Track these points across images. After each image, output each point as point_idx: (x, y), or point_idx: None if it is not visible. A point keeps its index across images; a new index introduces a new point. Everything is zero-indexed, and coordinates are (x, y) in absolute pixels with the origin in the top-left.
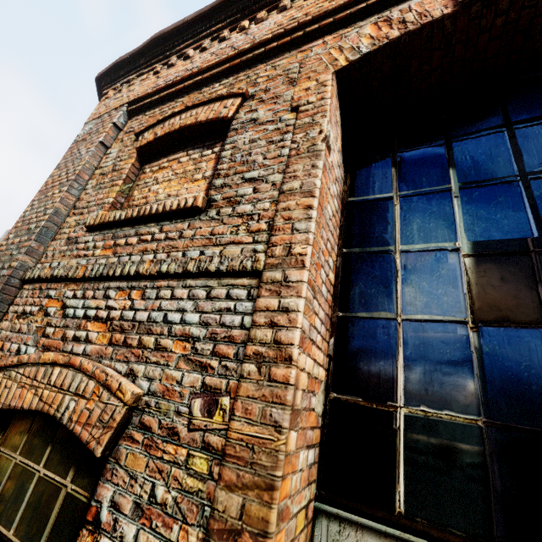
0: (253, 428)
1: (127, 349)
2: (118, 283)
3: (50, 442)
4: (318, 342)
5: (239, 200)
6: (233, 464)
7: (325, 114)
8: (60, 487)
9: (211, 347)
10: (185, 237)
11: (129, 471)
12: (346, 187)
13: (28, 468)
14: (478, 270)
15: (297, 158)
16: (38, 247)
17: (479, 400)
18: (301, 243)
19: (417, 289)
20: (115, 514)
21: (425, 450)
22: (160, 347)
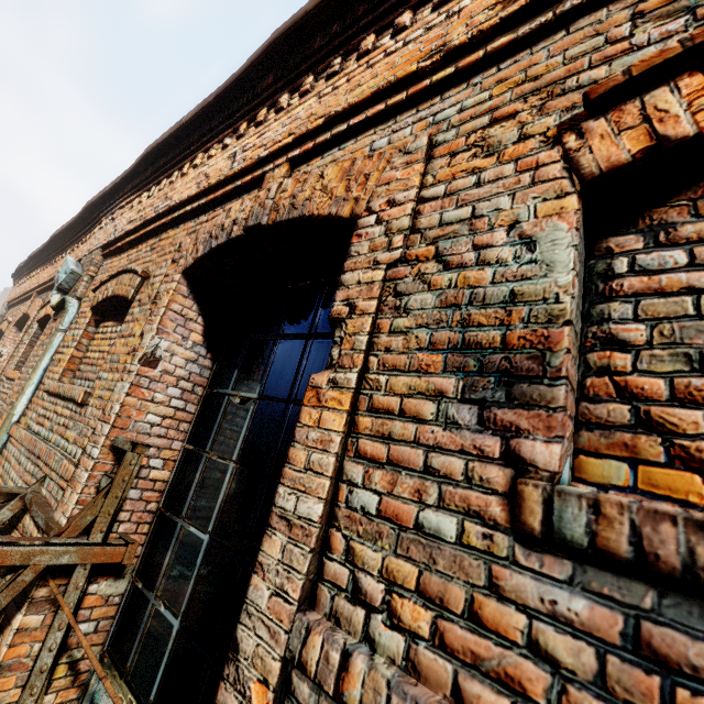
0: None
1: None
2: None
3: None
4: None
5: None
6: None
7: (2, 345)
8: None
9: None
10: None
11: None
12: None
13: None
14: None
15: None
16: None
17: None
18: None
19: None
20: None
21: None
22: None
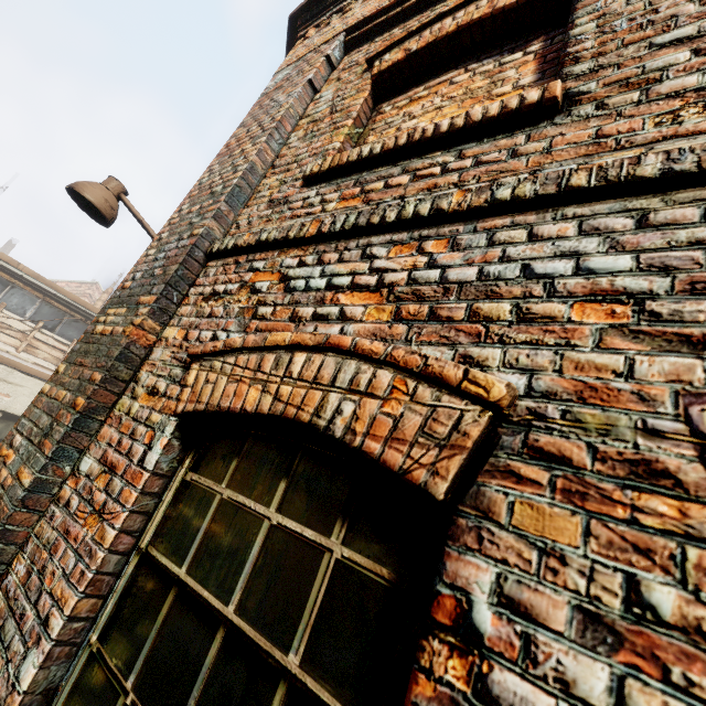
0: None
1: (442, 325)
2: (387, 236)
3: (283, 473)
4: None
5: (655, 76)
6: None
7: None
8: (319, 549)
9: (705, 307)
10: (525, 154)
11: (530, 538)
12: None
13: (247, 510)
14: None
15: None
16: (228, 213)
17: None
18: None
19: None
20: (520, 624)
21: None
22: (533, 317)
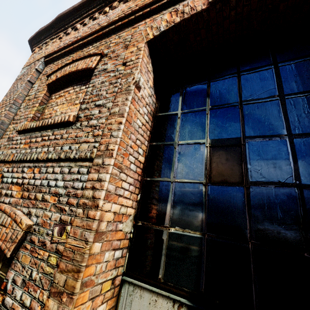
0: (76, 242)
1: (29, 200)
2: (29, 164)
3: None
4: (125, 195)
5: (91, 117)
6: (65, 260)
7: (137, 68)
8: None
9: (66, 199)
10: (63, 138)
11: (22, 264)
12: (156, 107)
13: None
14: (211, 155)
15: (120, 94)
16: None
17: (202, 224)
18: (113, 143)
19: (182, 165)
20: (13, 285)
21: (175, 249)
22: (44, 199)
